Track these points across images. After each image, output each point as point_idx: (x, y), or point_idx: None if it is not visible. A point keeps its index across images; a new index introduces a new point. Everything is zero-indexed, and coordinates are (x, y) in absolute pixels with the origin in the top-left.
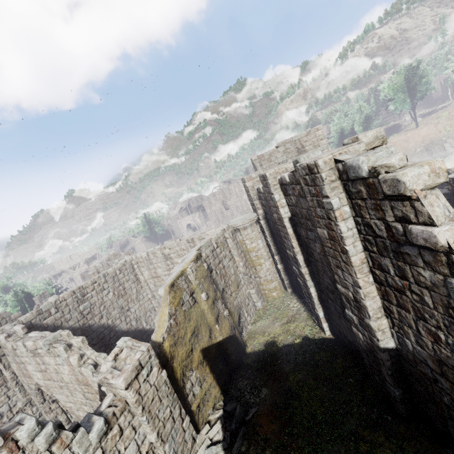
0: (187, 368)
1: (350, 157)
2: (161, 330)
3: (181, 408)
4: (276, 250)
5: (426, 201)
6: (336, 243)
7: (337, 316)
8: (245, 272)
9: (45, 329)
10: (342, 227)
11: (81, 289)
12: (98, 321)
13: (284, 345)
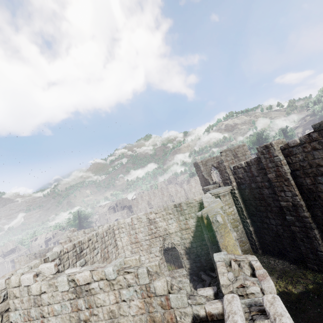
0: None
1: None
2: (237, 252)
3: None
4: (247, 214)
5: None
6: None
7: None
8: None
9: None
10: None
11: (80, 243)
12: None
13: (299, 293)
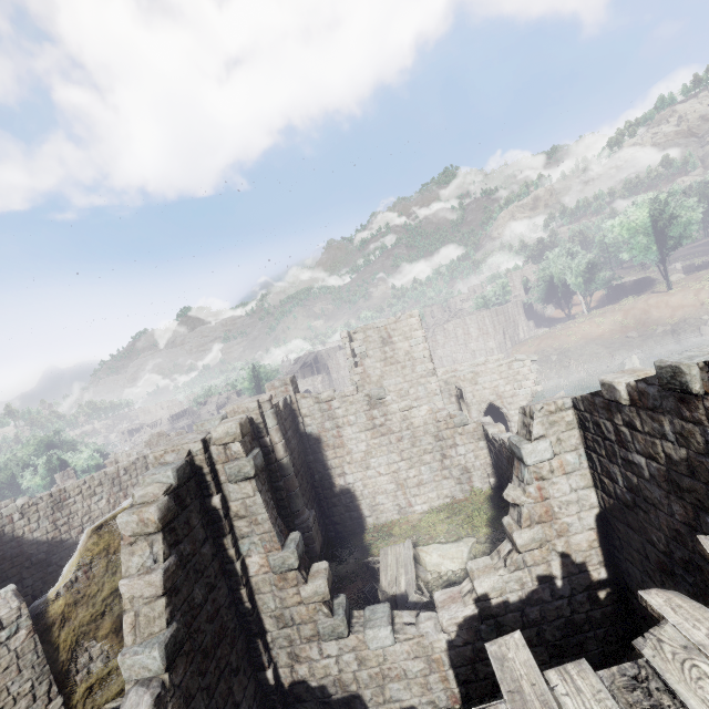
0: (86, 635)
1: (170, 460)
2: (60, 583)
3: (53, 685)
4: None
5: (127, 550)
6: None
7: None
8: None
9: (1, 538)
10: None
11: (63, 491)
12: (76, 536)
13: None
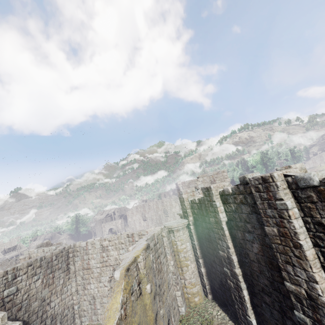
0: None
1: (295, 174)
2: (112, 321)
3: None
4: (201, 253)
5: None
6: (288, 239)
7: (273, 323)
8: (174, 272)
9: None
10: (295, 224)
11: (15, 270)
12: (15, 313)
13: None
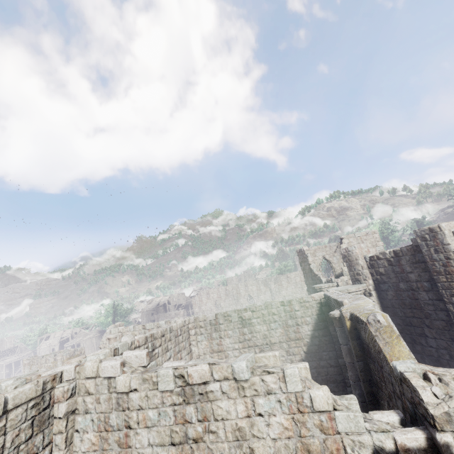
0: None
1: None
2: None
3: None
4: None
5: None
6: None
7: None
8: None
9: None
10: None
11: (152, 338)
12: None
13: None
